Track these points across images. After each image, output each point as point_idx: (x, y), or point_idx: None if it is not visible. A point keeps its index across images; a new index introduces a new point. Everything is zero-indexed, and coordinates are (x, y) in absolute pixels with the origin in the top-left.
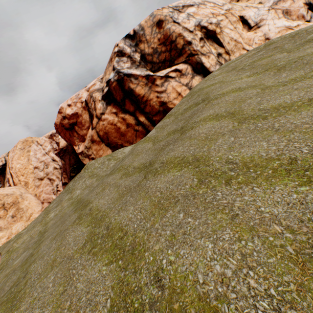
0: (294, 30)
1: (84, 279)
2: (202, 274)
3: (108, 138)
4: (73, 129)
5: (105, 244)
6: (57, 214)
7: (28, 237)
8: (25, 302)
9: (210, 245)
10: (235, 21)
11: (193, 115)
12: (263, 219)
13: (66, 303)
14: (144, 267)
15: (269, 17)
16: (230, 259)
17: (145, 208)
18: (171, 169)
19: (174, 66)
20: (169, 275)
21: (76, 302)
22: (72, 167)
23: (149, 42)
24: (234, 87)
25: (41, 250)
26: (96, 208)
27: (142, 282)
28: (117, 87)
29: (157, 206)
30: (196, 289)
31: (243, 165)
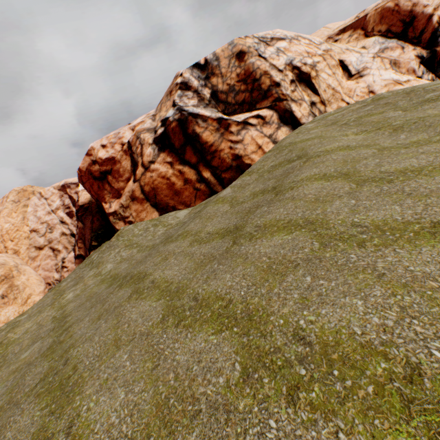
0: (404, 85)
1: (185, 351)
2: (358, 326)
3: (156, 196)
4: (105, 180)
5: (201, 314)
6: (80, 295)
7: (34, 325)
8: (89, 385)
9: (359, 302)
10: (334, 66)
11: (287, 173)
12: (415, 277)
13: (168, 376)
14: (275, 330)
15: (374, 66)
16: (387, 312)
17: (250, 274)
18: (275, 233)
19: (255, 110)
20: (315, 333)
21: (184, 373)
22: (95, 232)
23: (224, 77)
24: (340, 145)
25: (79, 334)
26: (162, 280)
27: (278, 343)
28: (177, 129)
29: (268, 272)
30: (356, 339)
31: (375, 228)
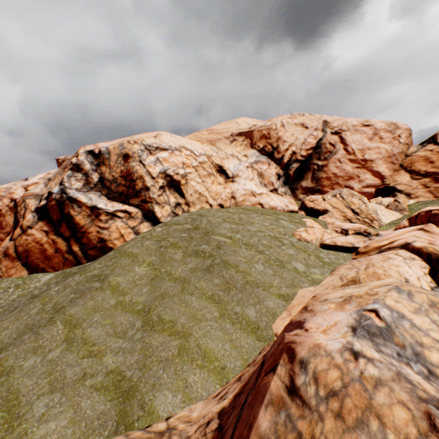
0: (256, 197)
1: None
2: None
3: (29, 257)
4: None
5: None
6: None
7: None
8: None
9: None
10: (205, 175)
11: (82, 294)
12: None
13: None
14: None
15: (244, 175)
16: None
17: None
18: None
19: (127, 204)
20: None
21: None
22: None
23: (112, 169)
24: (120, 281)
25: None
26: None
27: None
28: (56, 206)
29: None
30: None
31: (8, 396)
